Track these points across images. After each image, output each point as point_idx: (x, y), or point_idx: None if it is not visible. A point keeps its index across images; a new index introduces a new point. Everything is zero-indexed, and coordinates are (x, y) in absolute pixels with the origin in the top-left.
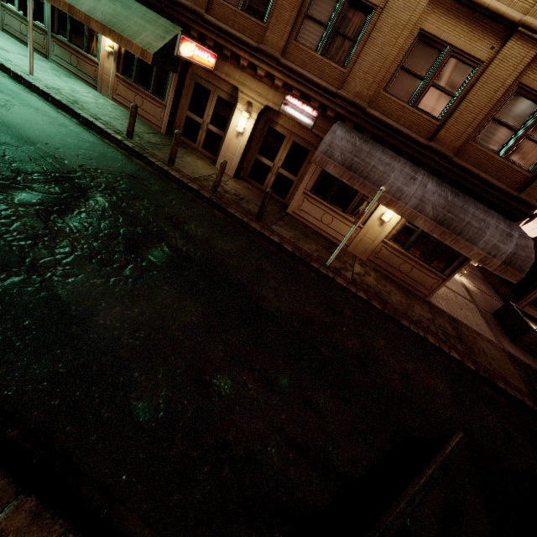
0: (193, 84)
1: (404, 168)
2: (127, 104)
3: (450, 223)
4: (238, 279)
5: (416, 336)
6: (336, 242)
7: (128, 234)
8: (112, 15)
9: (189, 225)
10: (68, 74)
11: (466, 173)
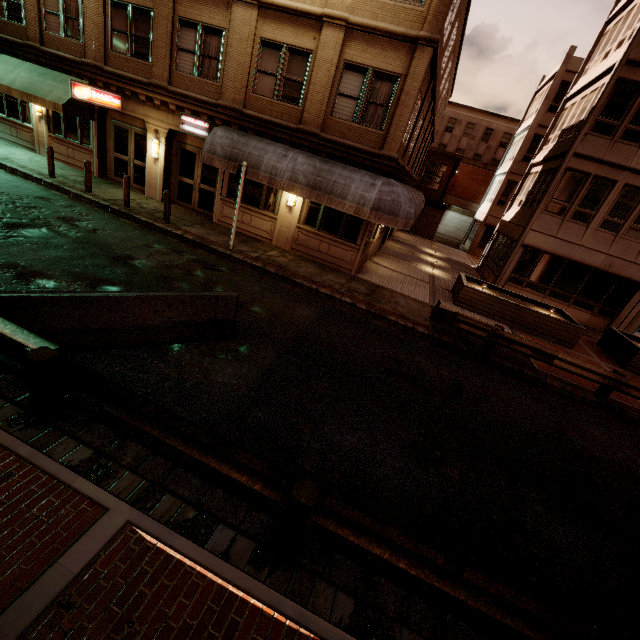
0: (113, 128)
1: (277, 149)
2: (63, 158)
3: (321, 186)
4: (112, 248)
5: (311, 291)
6: (261, 240)
7: (10, 222)
8: (29, 83)
9: (82, 222)
10: (11, 144)
11: (334, 144)
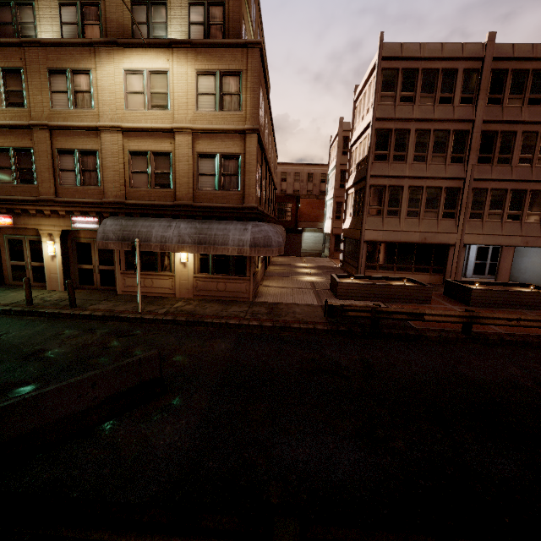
0: (7, 241)
1: (162, 223)
2: None
3: (205, 240)
4: (19, 348)
5: (222, 325)
6: (165, 296)
7: None
8: None
9: None
10: None
11: (206, 208)
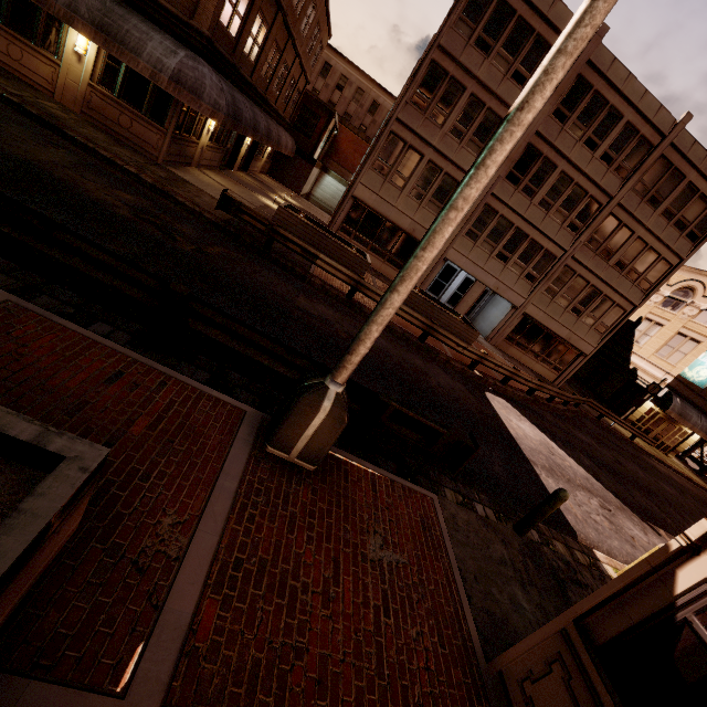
0: None
1: None
2: None
3: (110, 30)
4: None
5: (87, 149)
6: (38, 89)
7: None
8: None
9: None
10: None
11: None
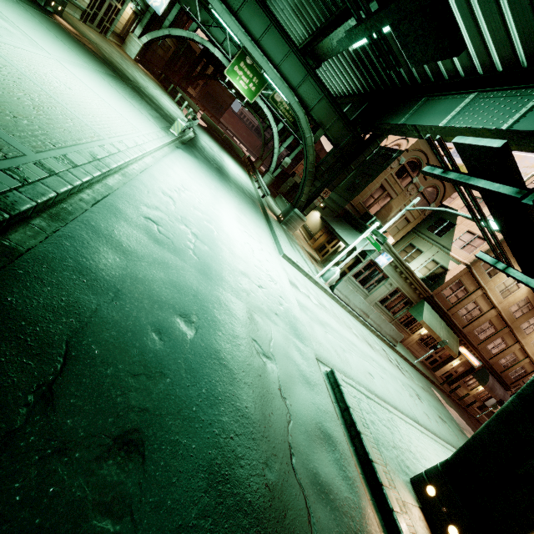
0: None
1: (498, 385)
2: (413, 350)
3: (503, 400)
4: None
5: None
6: (459, 395)
7: None
8: (447, 338)
9: None
10: None
11: (504, 381)
